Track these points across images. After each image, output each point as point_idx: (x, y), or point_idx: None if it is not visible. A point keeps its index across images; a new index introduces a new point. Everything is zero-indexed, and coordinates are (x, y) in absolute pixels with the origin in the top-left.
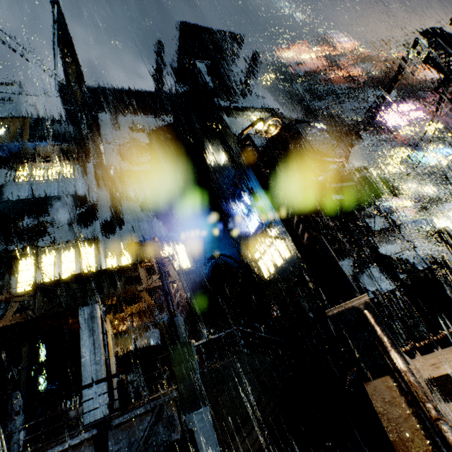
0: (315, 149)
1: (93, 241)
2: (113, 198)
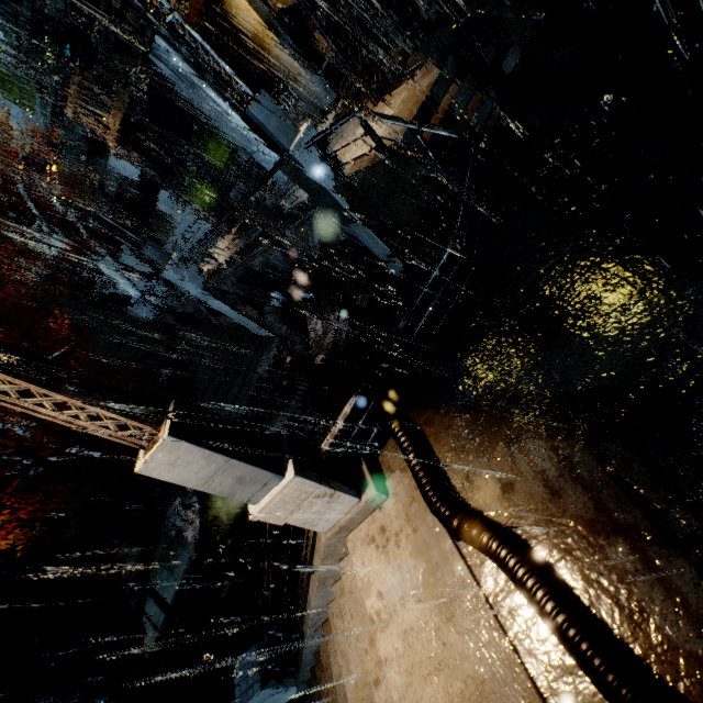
0: None
1: None
2: None
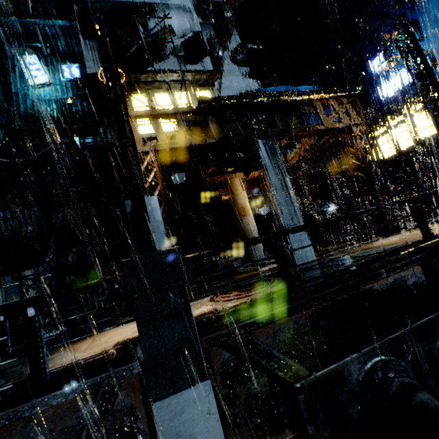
0: None
1: (220, 75)
2: (228, 19)
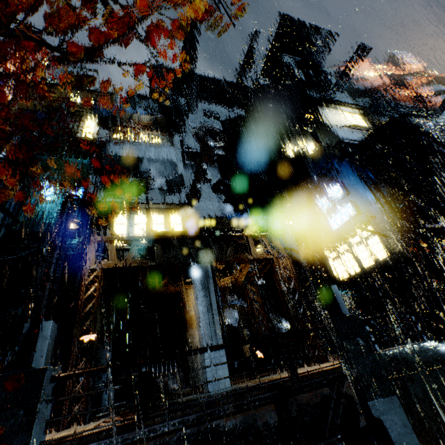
0: (441, 142)
1: (187, 207)
2: (202, 170)
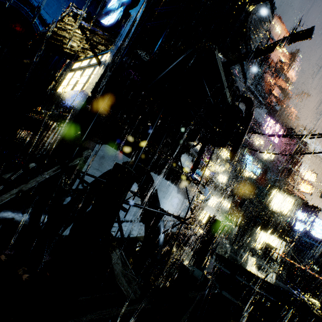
0: (249, 20)
1: None
2: None
